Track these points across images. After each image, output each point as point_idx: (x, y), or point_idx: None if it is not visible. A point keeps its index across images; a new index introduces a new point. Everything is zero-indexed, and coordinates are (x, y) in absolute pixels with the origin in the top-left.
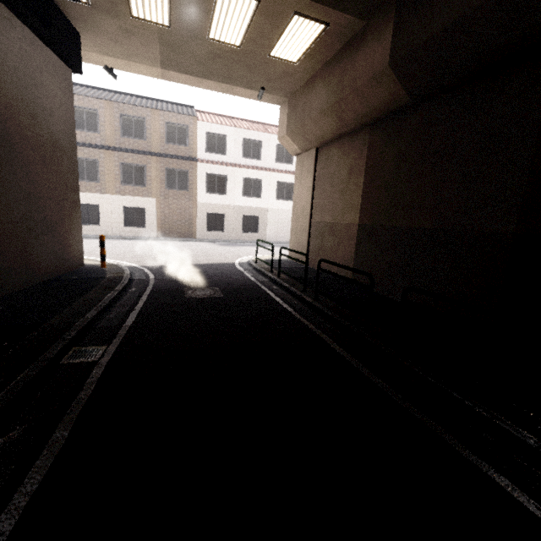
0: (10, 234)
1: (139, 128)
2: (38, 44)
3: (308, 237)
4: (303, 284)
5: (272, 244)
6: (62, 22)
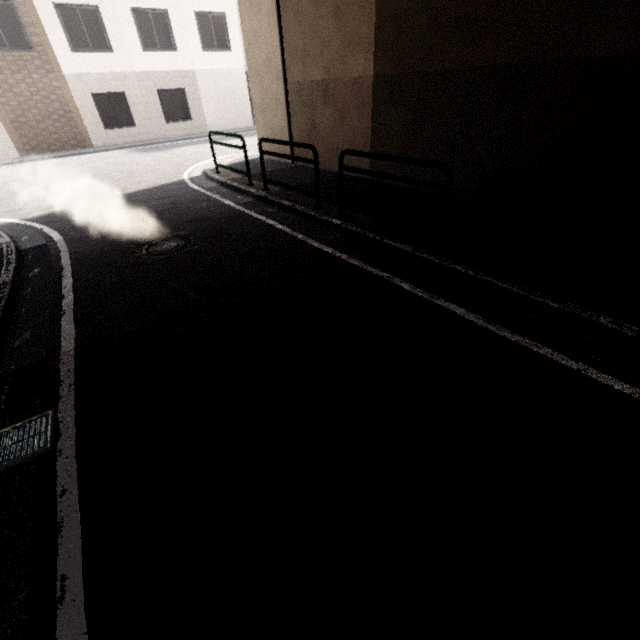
0: None
1: None
2: None
3: (286, 113)
4: (316, 197)
5: (241, 137)
6: None
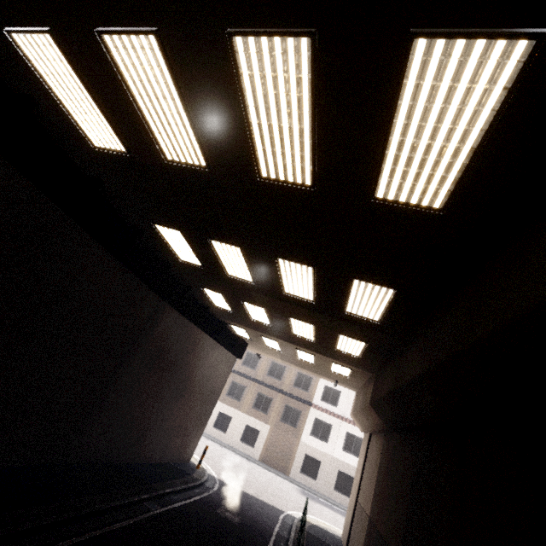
0: (168, 432)
1: (279, 372)
2: (226, 352)
3: (352, 516)
4: None
5: (306, 505)
6: (241, 342)
